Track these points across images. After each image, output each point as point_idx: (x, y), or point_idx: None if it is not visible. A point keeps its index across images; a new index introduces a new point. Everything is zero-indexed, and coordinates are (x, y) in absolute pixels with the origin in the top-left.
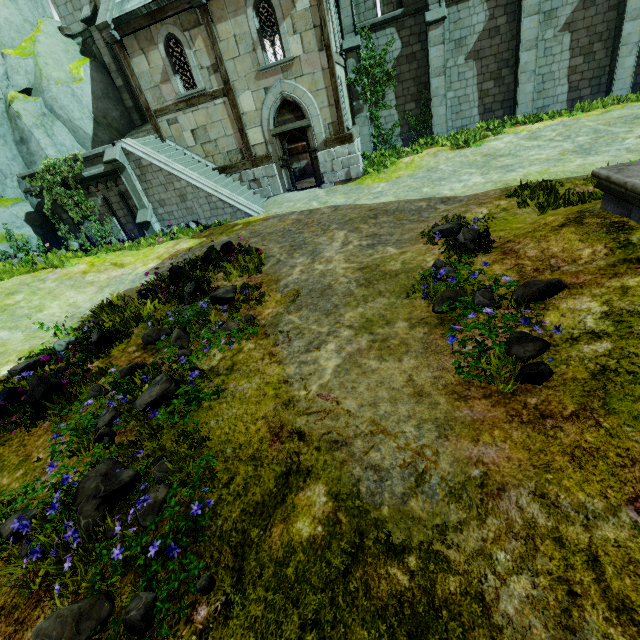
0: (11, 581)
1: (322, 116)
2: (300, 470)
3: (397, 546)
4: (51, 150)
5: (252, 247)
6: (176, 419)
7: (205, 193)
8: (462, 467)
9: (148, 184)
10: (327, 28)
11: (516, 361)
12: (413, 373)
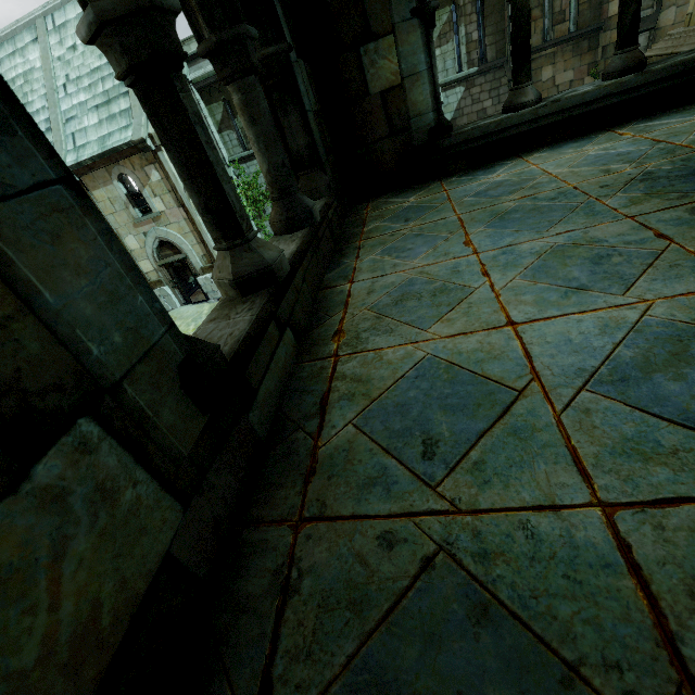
0: None
1: (195, 250)
2: None
3: None
4: None
5: None
6: None
7: None
8: None
9: None
10: (179, 193)
11: None
12: None
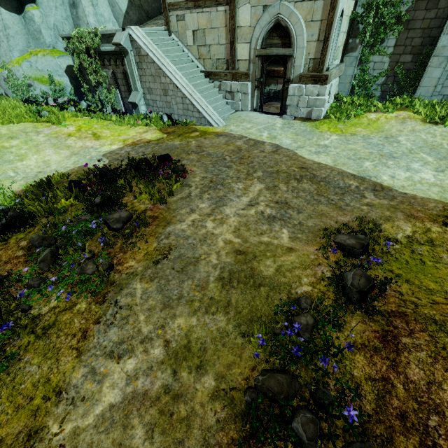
0: None
1: (307, 49)
2: None
3: None
4: (92, 18)
5: (182, 167)
6: None
7: (182, 94)
8: None
9: (143, 72)
10: None
11: None
12: None
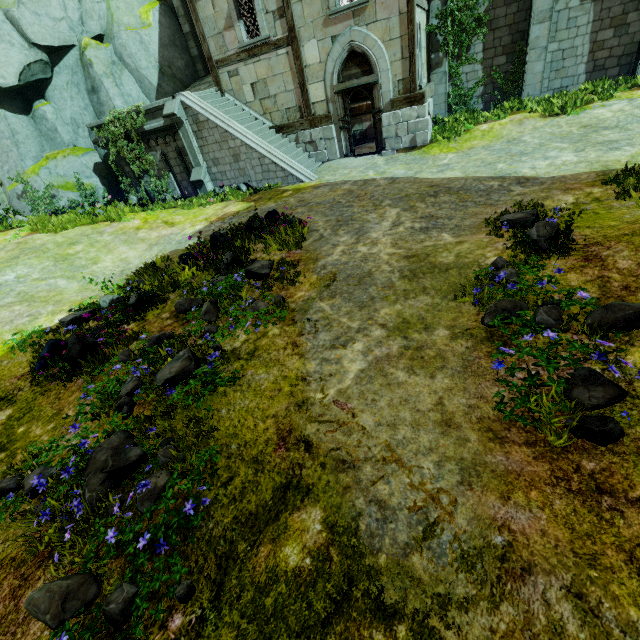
0: (22, 537)
1: (392, 71)
2: (300, 486)
3: (388, 607)
4: (118, 100)
5: (297, 218)
6: (190, 401)
7: (258, 154)
8: (482, 528)
9: (204, 141)
10: None
11: (576, 408)
12: (445, 396)
